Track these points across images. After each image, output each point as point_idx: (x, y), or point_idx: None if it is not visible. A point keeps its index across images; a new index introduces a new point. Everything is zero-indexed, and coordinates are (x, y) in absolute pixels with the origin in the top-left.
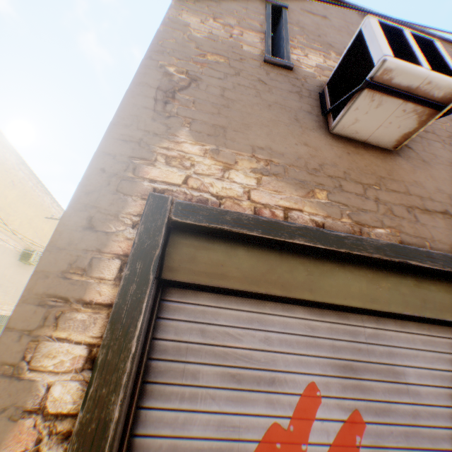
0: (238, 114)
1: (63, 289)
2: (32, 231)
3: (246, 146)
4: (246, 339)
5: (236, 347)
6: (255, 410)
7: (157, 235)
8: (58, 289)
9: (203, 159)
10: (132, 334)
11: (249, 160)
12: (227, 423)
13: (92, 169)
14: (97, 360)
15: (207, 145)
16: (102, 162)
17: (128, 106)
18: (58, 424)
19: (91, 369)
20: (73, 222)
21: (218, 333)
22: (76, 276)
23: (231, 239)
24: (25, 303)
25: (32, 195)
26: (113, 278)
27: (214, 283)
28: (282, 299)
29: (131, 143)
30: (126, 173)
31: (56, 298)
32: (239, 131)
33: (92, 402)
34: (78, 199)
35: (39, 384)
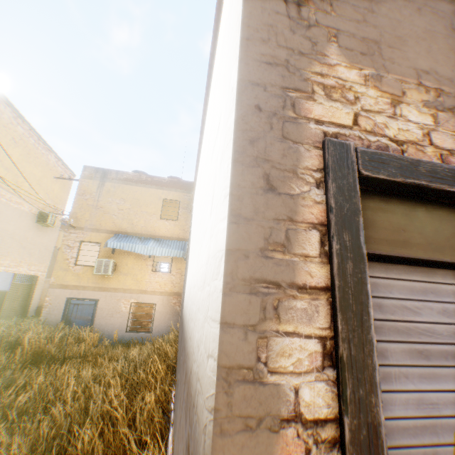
0: (386, 22)
1: (268, 271)
2: (42, 192)
3: (407, 70)
4: (424, 312)
5: (417, 322)
6: (448, 386)
7: (353, 196)
8: (263, 272)
9: (366, 89)
10: (367, 323)
11: (416, 90)
12: (425, 401)
13: (243, 106)
14: (341, 357)
15: (364, 70)
16: (253, 96)
17: (256, 11)
18: (320, 431)
19: (331, 367)
20: (248, 183)
21: (395, 308)
22: (277, 254)
23: (405, 198)
24: (233, 291)
25: (35, 154)
26: (317, 254)
27: (395, 252)
28: (452, 266)
29: (277, 67)
30: (286, 111)
31: (265, 283)
32: (393, 47)
33: (354, 406)
34: (243, 150)
35: (285, 388)
